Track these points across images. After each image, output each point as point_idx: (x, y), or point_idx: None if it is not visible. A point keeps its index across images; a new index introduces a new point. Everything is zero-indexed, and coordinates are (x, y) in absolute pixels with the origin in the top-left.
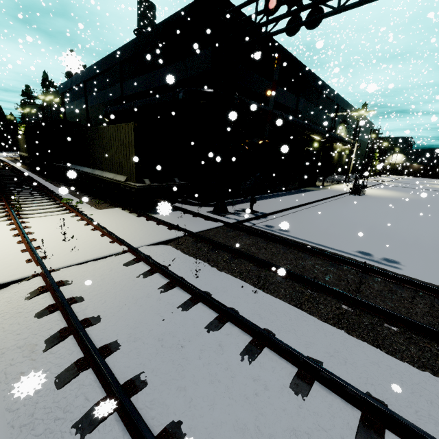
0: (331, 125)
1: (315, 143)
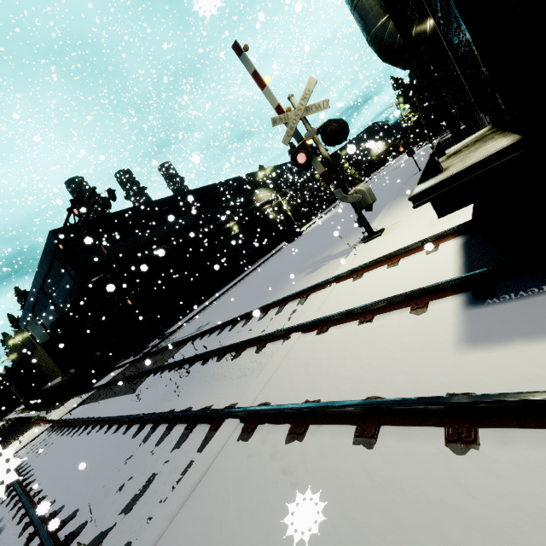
0: (243, 201)
1: (233, 227)
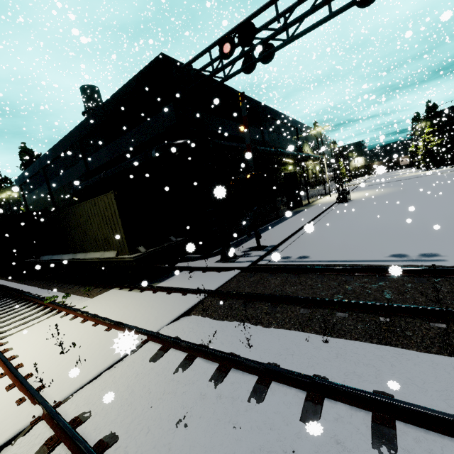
0: (297, 146)
1: (289, 166)
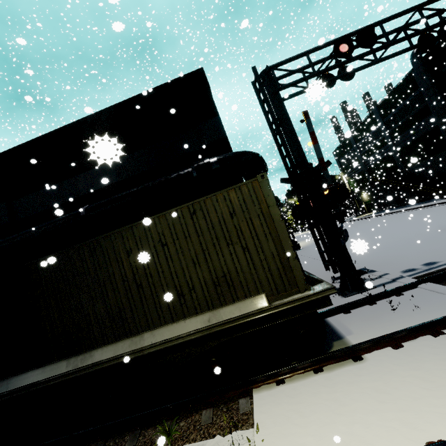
0: None
1: None
